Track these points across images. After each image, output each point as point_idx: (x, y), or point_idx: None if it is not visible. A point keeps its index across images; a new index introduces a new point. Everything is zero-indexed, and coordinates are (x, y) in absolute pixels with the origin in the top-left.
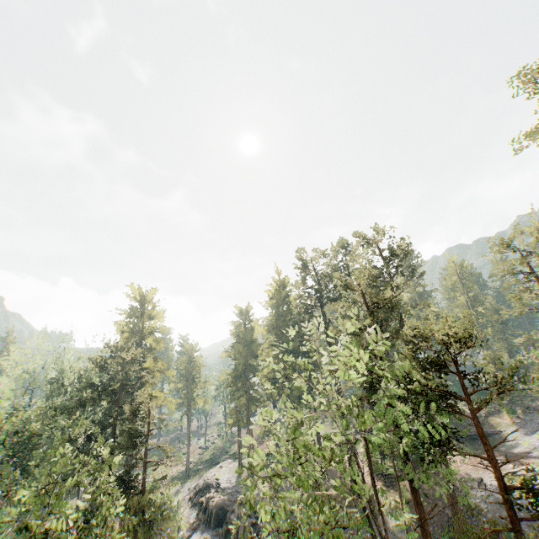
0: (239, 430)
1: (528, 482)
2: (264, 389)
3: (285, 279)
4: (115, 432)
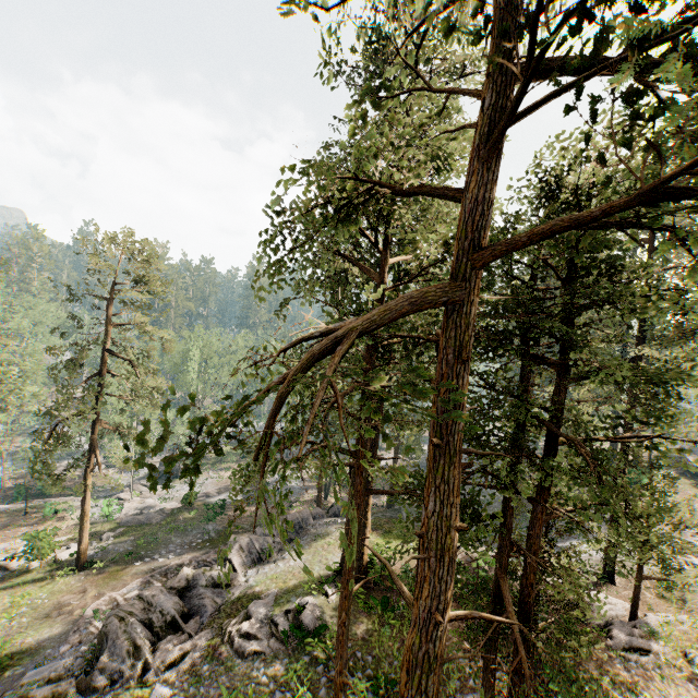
0: None
1: (332, 398)
2: None
3: None
4: None
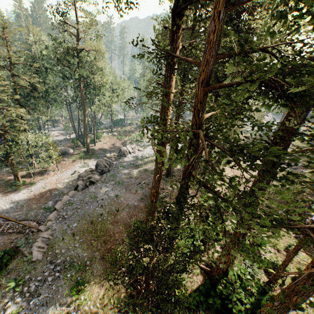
0: None
1: None
2: None
3: None
4: (16, 92)
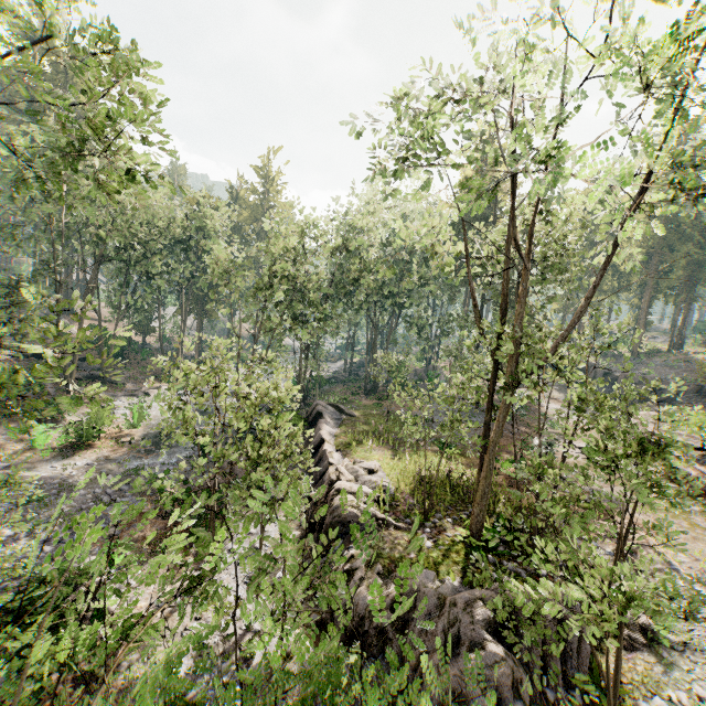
0: (564, 317)
1: None
2: (618, 273)
3: (701, 116)
4: None
